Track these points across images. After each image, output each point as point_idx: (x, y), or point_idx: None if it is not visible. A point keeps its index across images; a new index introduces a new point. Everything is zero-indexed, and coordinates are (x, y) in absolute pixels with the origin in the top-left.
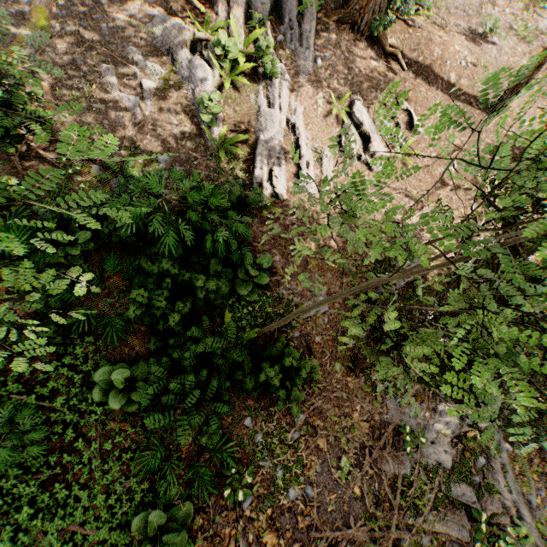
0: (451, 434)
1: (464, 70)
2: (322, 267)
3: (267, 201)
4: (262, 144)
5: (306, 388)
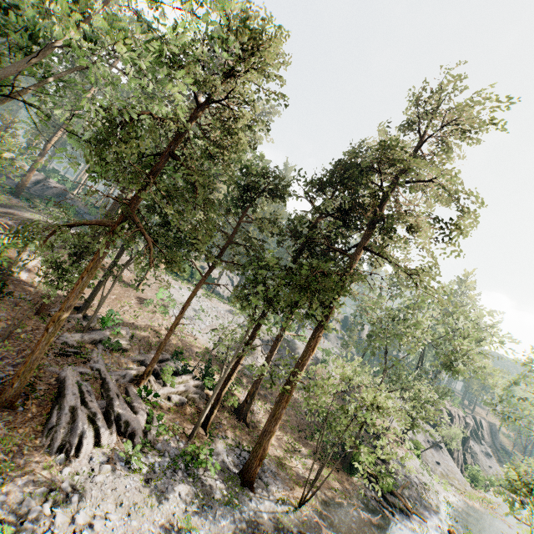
0: (77, 342)
1: (126, 276)
2: (34, 294)
3: (15, 277)
4: (20, 265)
5: (10, 311)
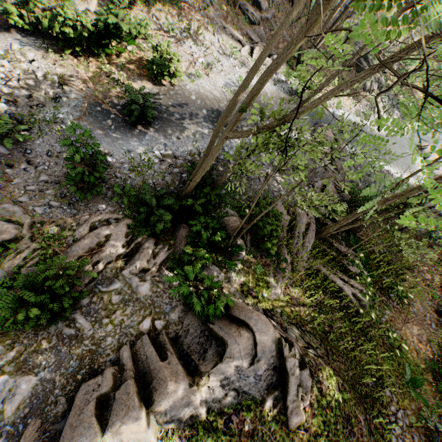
0: None
1: None
2: None
3: None
4: None
5: None
